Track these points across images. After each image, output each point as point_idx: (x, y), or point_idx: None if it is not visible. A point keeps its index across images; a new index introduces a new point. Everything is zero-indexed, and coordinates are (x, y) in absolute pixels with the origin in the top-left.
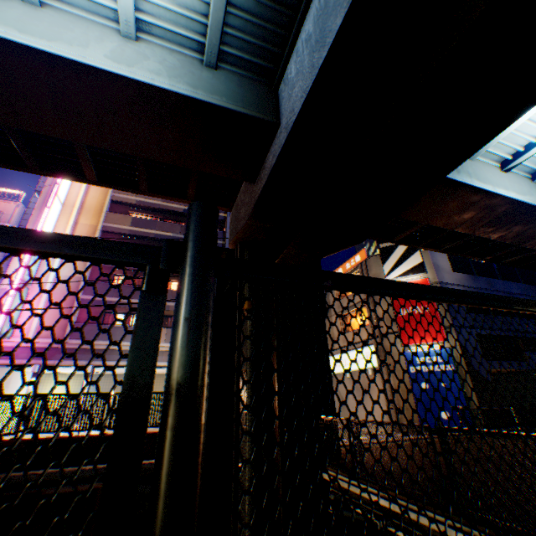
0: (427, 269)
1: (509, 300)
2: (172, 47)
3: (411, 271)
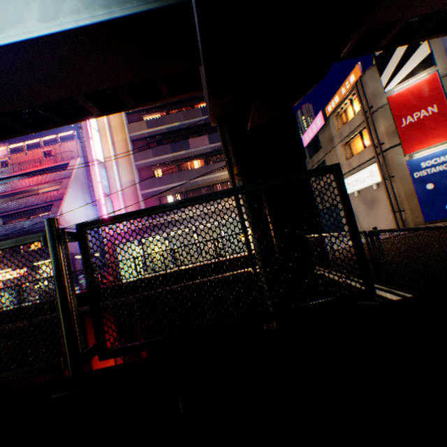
0: (436, 60)
1: (244, 187)
2: None
3: (415, 71)
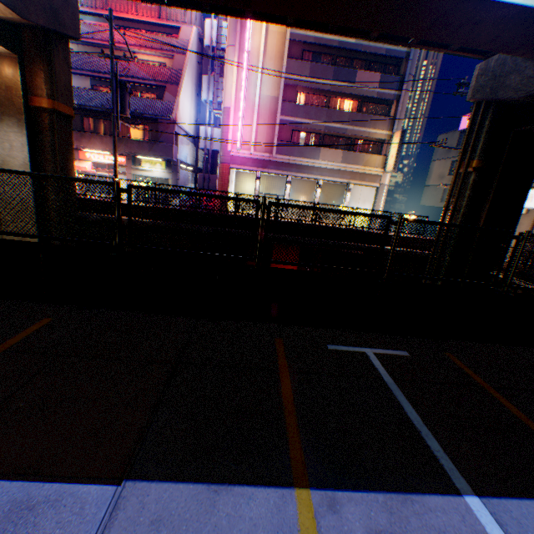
0: None
1: None
2: None
3: None
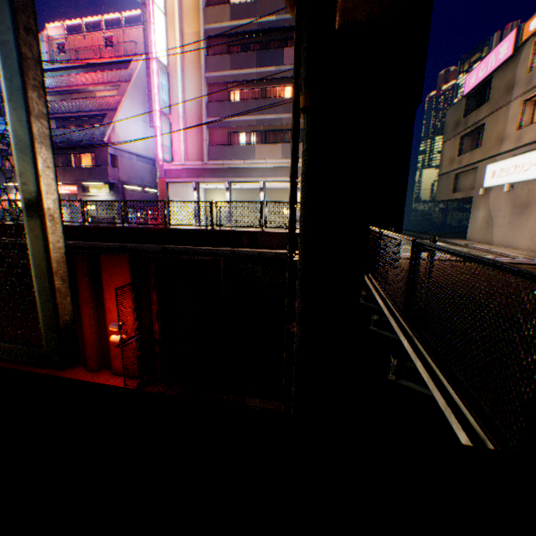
0: None
1: None
2: None
3: None
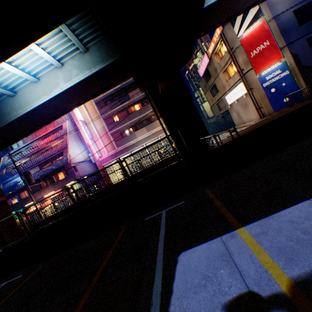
0: (263, 12)
1: (156, 141)
2: (71, 56)
3: (252, 21)
